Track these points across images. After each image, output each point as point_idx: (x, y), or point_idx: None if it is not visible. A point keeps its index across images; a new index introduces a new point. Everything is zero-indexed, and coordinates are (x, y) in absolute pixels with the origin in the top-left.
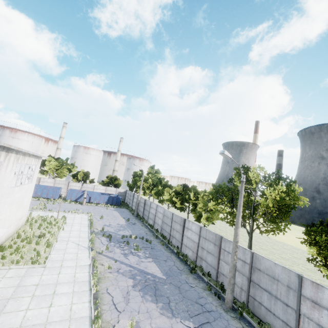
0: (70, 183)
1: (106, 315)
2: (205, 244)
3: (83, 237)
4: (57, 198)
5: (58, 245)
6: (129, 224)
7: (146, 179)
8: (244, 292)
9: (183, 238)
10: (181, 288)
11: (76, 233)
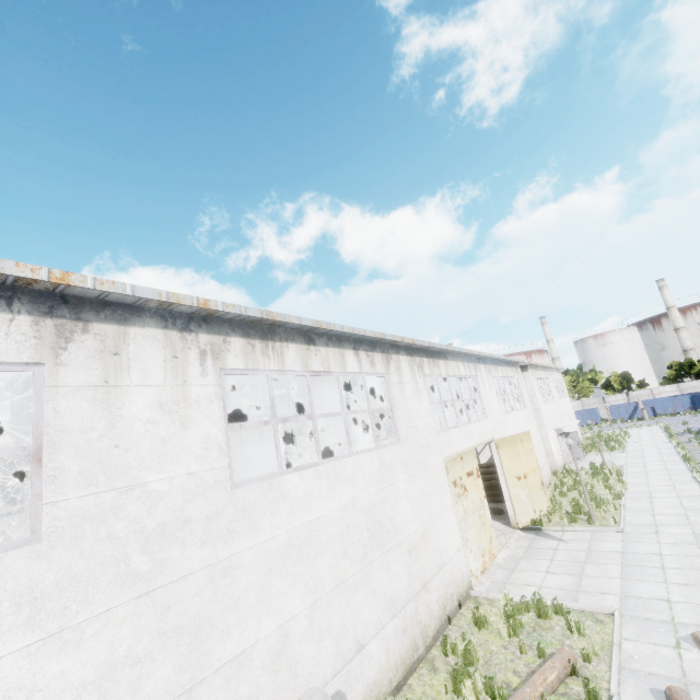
0: (606, 398)
1: (699, 459)
2: None
3: (659, 438)
4: (598, 422)
5: (629, 445)
6: None
7: None
8: None
9: None
10: None
11: (648, 438)
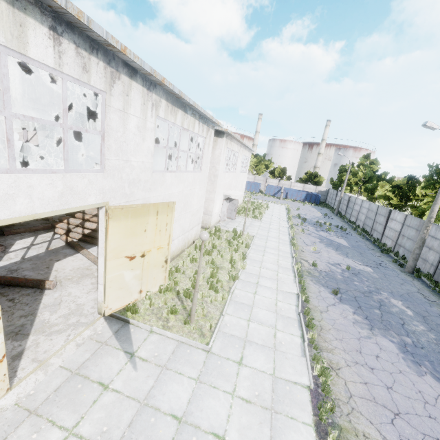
0: (268, 179)
1: (299, 244)
2: (406, 232)
3: (283, 216)
4: (257, 192)
5: (266, 216)
6: (326, 217)
7: (355, 173)
8: (433, 267)
9: (385, 229)
10: (363, 254)
11: (277, 213)
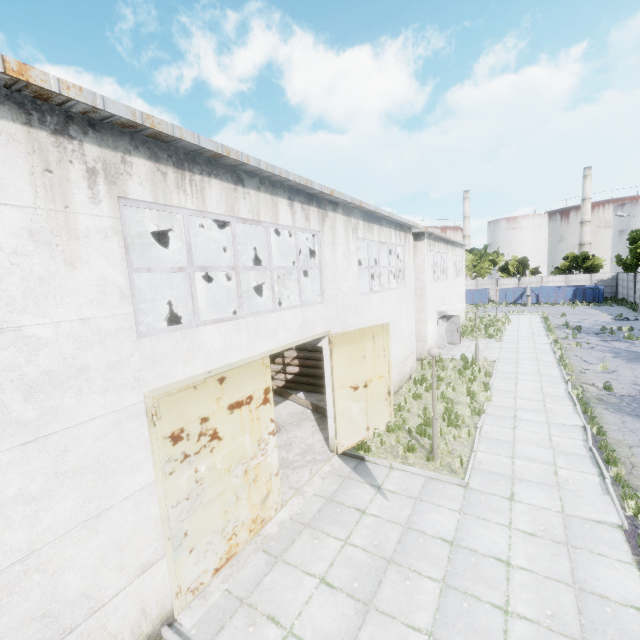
0: (499, 280)
1: (574, 363)
2: None
3: (537, 329)
4: (486, 302)
5: (507, 333)
6: (622, 320)
7: None
8: None
9: None
10: None
11: (526, 327)
